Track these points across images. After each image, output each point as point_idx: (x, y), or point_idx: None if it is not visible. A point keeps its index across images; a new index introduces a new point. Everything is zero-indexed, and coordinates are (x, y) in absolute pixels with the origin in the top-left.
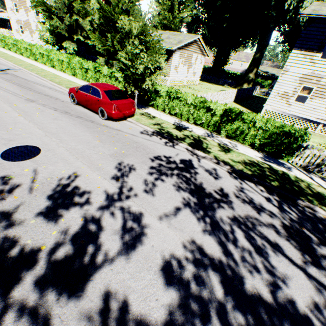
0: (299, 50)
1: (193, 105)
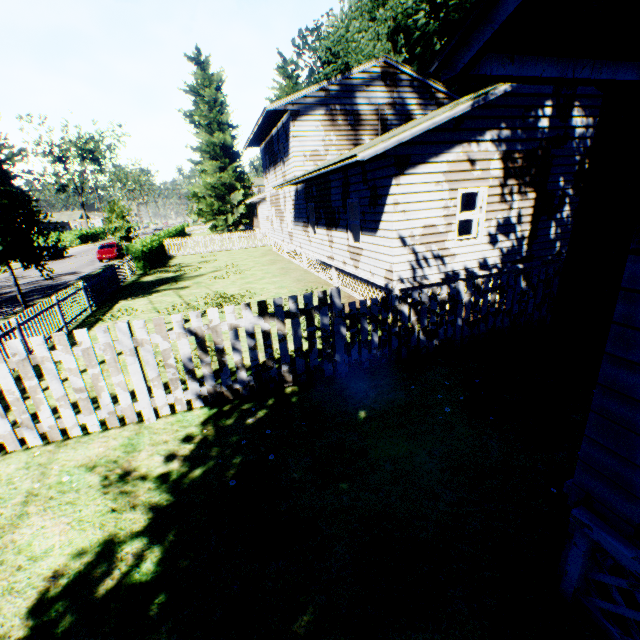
0: (264, 176)
1: None
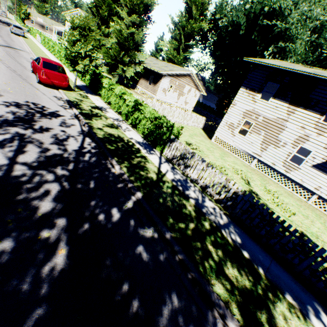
0: (245, 88)
1: (119, 96)
